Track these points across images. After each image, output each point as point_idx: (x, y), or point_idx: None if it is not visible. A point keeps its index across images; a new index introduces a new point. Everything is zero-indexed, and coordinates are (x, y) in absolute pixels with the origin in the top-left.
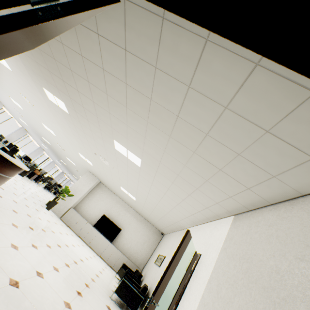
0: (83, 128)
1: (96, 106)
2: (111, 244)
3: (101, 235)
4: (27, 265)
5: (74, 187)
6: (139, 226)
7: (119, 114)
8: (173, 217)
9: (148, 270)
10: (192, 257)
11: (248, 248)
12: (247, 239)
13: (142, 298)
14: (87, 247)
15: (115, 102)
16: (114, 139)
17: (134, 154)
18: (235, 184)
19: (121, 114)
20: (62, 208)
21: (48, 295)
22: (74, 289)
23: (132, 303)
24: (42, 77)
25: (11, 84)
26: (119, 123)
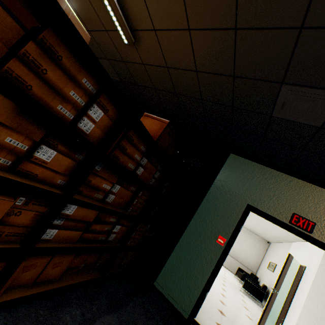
0: None
1: None
2: None
3: None
4: None
5: None
6: (243, 236)
7: None
8: (276, 233)
9: (262, 273)
10: (297, 268)
11: None
12: None
13: (264, 293)
14: None
15: None
16: None
17: None
18: None
19: None
20: None
21: (213, 283)
22: (220, 282)
23: (257, 296)
24: None
25: None
26: None
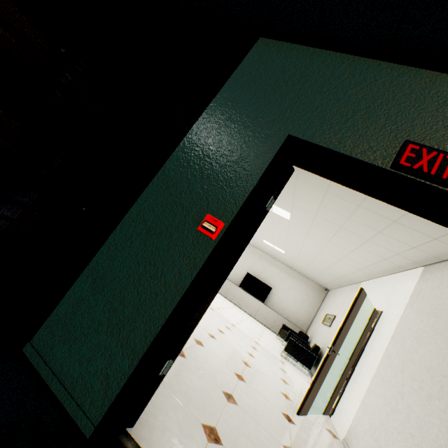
0: None
1: None
2: (263, 305)
3: (250, 295)
4: (210, 324)
5: None
6: (293, 283)
7: None
8: (339, 270)
9: (315, 331)
10: (370, 314)
11: (437, 303)
12: (436, 294)
13: (315, 356)
14: (239, 309)
15: None
16: None
17: (281, 208)
18: (417, 235)
19: None
20: None
21: (234, 346)
22: (249, 344)
23: (305, 361)
24: None
25: None
26: None
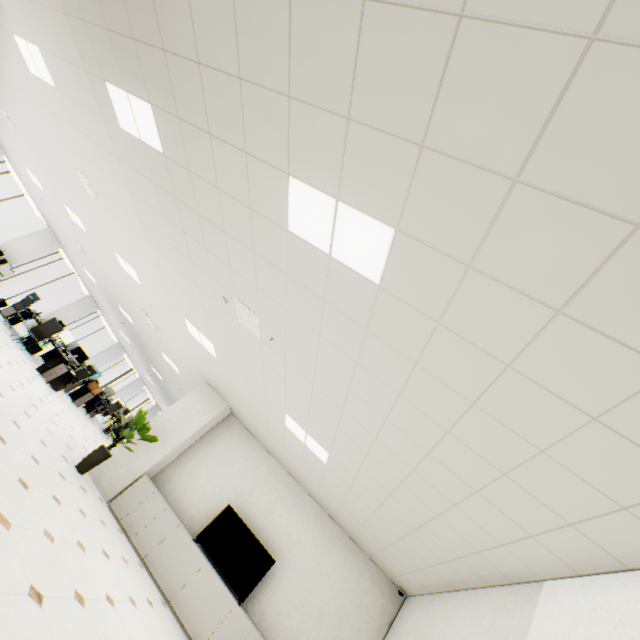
0: (197, 195)
1: None
2: (238, 611)
3: (213, 571)
4: None
5: (164, 420)
6: (327, 557)
7: None
8: (478, 526)
9: None
10: None
11: None
12: None
13: None
14: (165, 612)
15: None
16: (289, 175)
17: (367, 213)
18: None
19: None
20: (121, 474)
21: None
22: None
23: None
24: (101, 25)
25: (60, 149)
26: (325, 30)
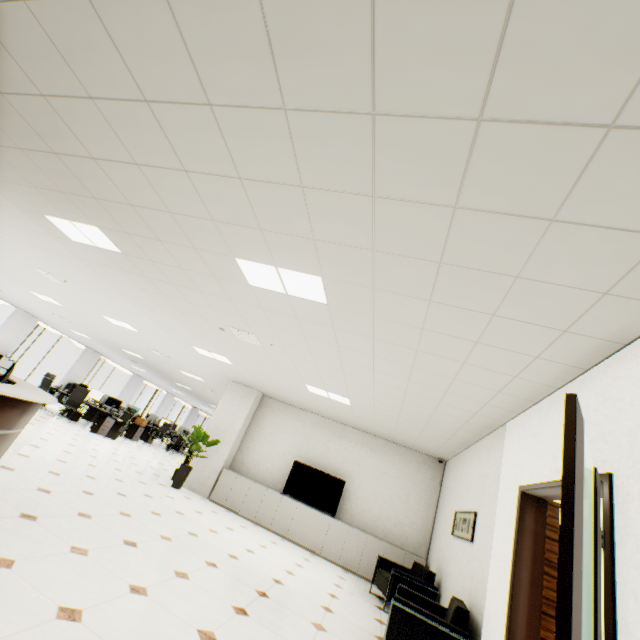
0: (166, 273)
1: (150, 175)
2: (334, 522)
3: (305, 507)
4: None
5: (215, 424)
6: (381, 462)
7: (206, 154)
8: (458, 409)
9: (444, 555)
10: (590, 492)
11: None
12: None
13: None
14: (286, 544)
15: (177, 117)
16: (235, 258)
17: (299, 271)
18: None
19: (211, 148)
20: (206, 476)
21: None
22: None
23: None
24: (25, 184)
25: (10, 256)
26: (221, 191)
